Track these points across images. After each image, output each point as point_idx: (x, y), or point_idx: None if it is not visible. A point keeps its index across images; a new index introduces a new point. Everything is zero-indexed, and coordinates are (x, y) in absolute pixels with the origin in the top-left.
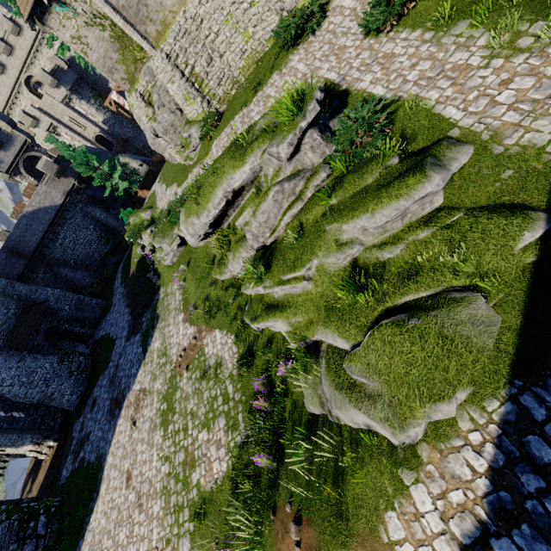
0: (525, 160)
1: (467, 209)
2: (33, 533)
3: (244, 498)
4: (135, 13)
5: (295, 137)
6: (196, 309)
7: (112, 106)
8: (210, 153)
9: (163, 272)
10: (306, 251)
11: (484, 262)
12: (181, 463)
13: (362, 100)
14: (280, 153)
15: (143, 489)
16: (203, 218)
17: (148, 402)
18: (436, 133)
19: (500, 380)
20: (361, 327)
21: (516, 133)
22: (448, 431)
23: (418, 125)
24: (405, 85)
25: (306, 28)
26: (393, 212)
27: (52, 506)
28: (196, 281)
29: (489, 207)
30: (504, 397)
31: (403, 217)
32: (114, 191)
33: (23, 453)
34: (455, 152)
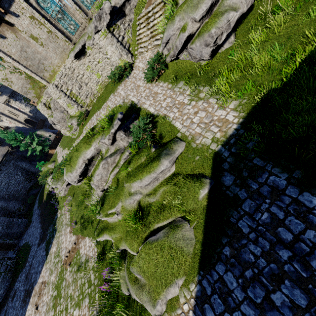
0: (203, 151)
1: (184, 175)
2: None
3: None
4: (37, 67)
5: (110, 136)
6: (76, 224)
7: (35, 103)
8: (82, 133)
9: (60, 200)
10: (117, 197)
11: (189, 204)
12: None
13: (145, 113)
14: (105, 142)
15: None
16: (74, 173)
17: (46, 291)
18: (172, 134)
19: (195, 272)
20: (139, 243)
21: (200, 138)
22: (175, 304)
23: (166, 129)
24: (161, 109)
25: (124, 74)
26: (149, 179)
27: None
28: (77, 206)
29: (191, 175)
30: (196, 281)
31: (157, 179)
32: (35, 151)
33: None
34: (177, 146)
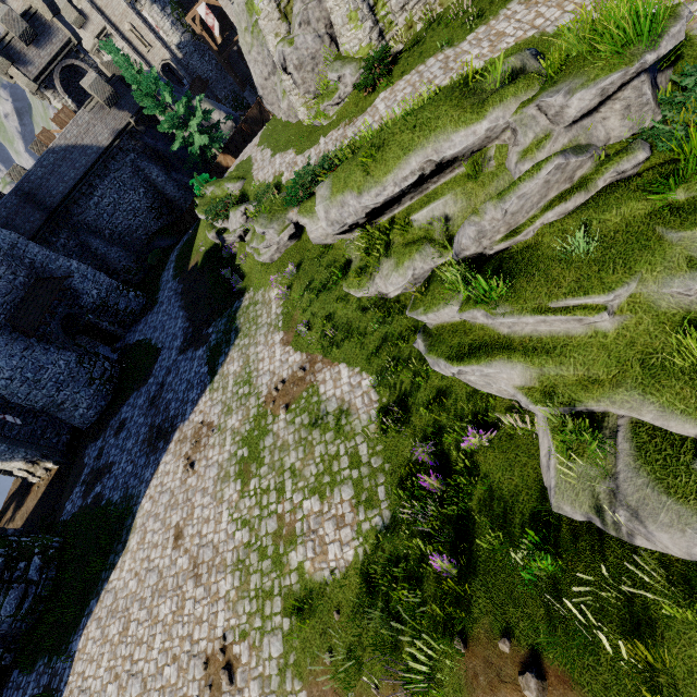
0: None
1: None
2: (22, 576)
3: (387, 606)
4: None
5: (620, 80)
6: (308, 330)
7: (195, 24)
8: (371, 110)
9: (248, 271)
10: (613, 268)
11: None
12: (270, 534)
13: None
14: (568, 107)
15: (202, 555)
16: (368, 197)
17: (216, 441)
18: None
19: None
20: None
21: None
22: None
23: None
24: None
25: None
26: None
27: (50, 547)
28: (313, 291)
29: None
30: None
31: None
32: (183, 147)
33: (10, 470)
34: None
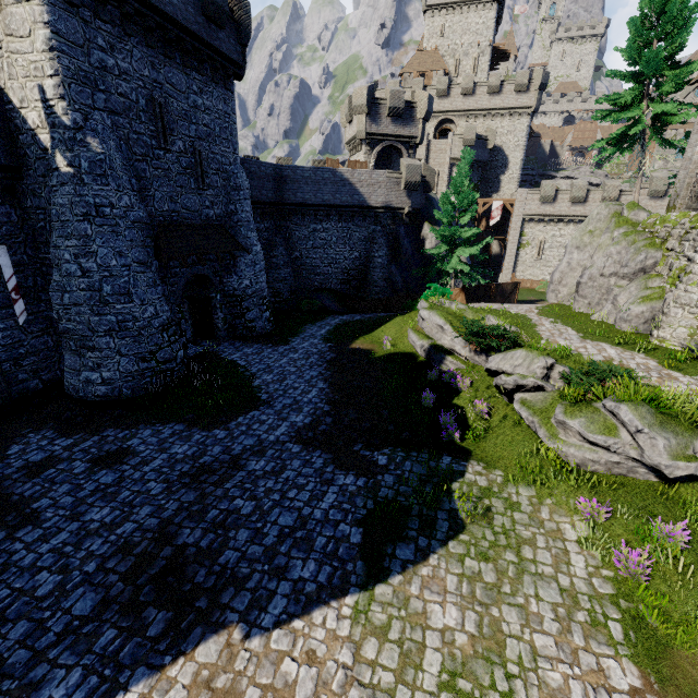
0: None
1: None
2: None
3: None
4: None
5: None
6: None
7: (481, 207)
8: None
9: (482, 430)
10: None
11: None
12: None
13: None
14: None
15: None
16: None
17: None
18: None
19: None
20: None
21: None
22: None
23: None
24: None
25: None
26: None
27: None
28: None
29: None
30: None
31: None
32: (419, 257)
33: None
34: None
